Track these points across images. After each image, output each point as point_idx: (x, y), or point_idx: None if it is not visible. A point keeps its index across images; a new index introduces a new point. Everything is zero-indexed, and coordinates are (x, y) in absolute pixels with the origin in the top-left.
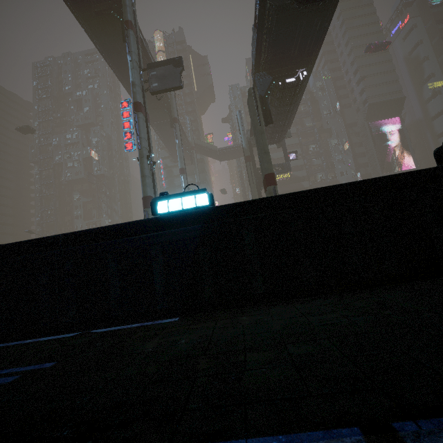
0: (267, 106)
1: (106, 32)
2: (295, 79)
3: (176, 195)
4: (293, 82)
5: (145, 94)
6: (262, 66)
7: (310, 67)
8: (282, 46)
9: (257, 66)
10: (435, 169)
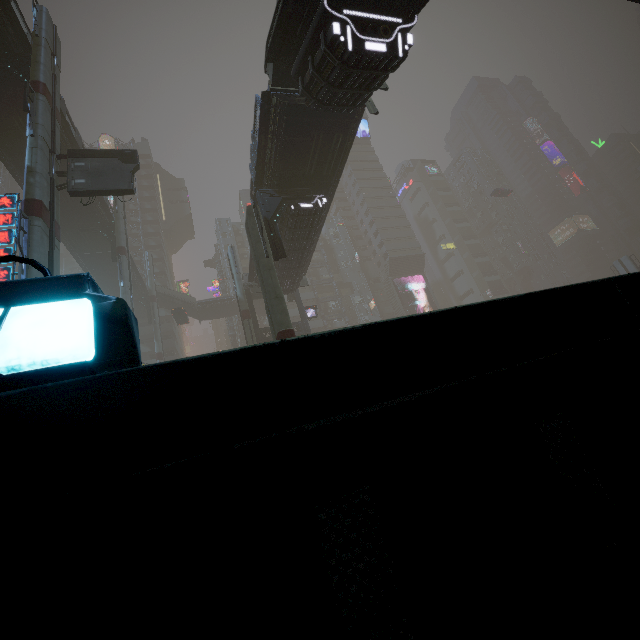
0: (276, 234)
1: None
2: (313, 205)
3: None
4: (311, 209)
5: (56, 192)
6: (267, 181)
7: (330, 194)
8: (294, 158)
9: (260, 182)
10: None
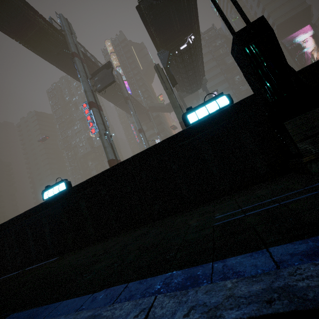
0: (170, 73)
1: (67, 63)
2: (187, 44)
3: (51, 187)
4: (186, 47)
5: (95, 94)
6: (160, 46)
7: (195, 31)
8: (166, 28)
9: (157, 47)
10: (179, 134)
